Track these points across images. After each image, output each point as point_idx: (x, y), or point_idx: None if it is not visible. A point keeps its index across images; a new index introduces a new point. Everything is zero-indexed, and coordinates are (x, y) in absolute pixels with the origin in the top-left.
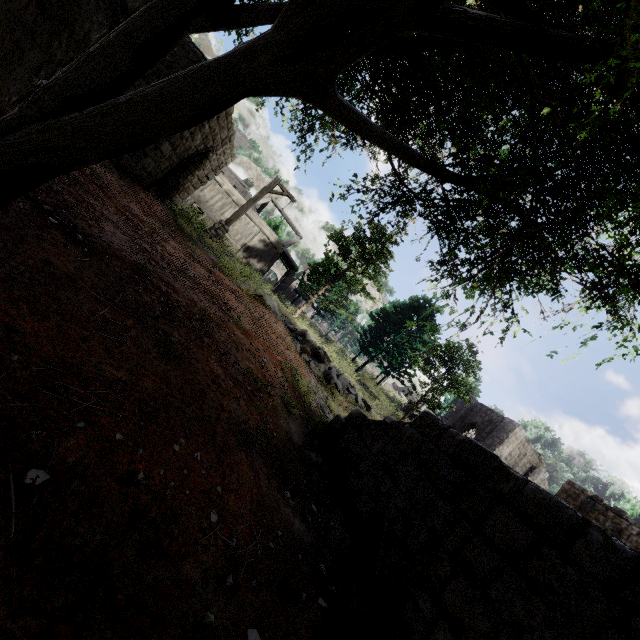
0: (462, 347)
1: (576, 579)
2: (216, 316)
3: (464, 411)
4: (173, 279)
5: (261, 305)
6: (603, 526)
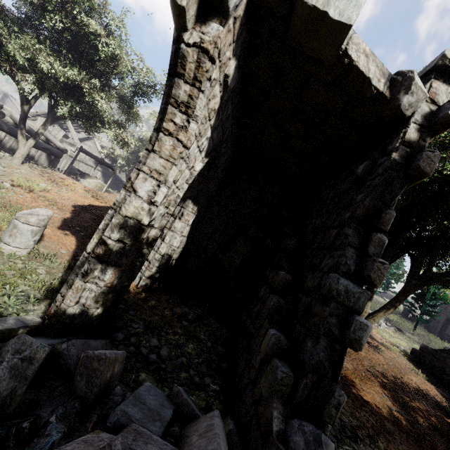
0: None
1: None
2: None
3: None
4: None
5: None
6: None
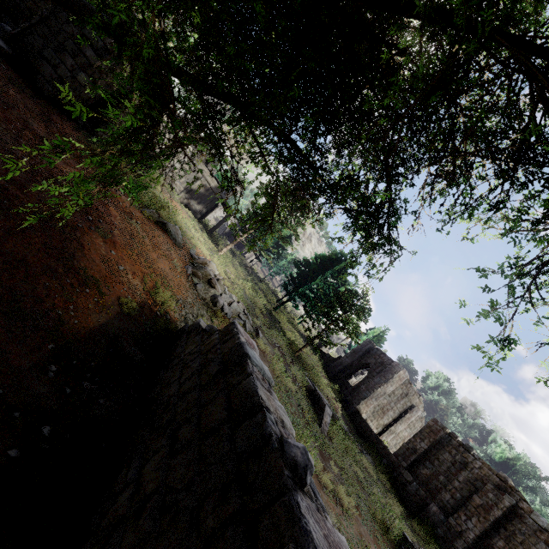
0: (359, 295)
1: (225, 452)
2: (72, 221)
3: (362, 352)
4: (30, 181)
5: (162, 231)
6: (453, 458)
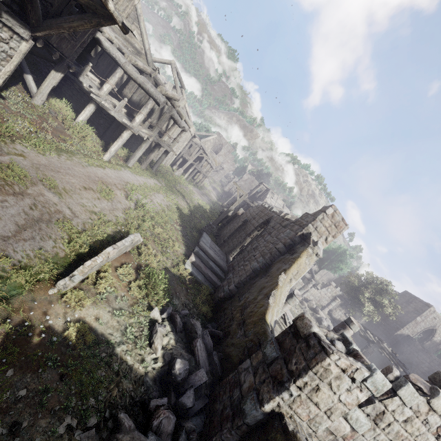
0: None
1: None
2: None
3: None
4: None
5: None
6: None
